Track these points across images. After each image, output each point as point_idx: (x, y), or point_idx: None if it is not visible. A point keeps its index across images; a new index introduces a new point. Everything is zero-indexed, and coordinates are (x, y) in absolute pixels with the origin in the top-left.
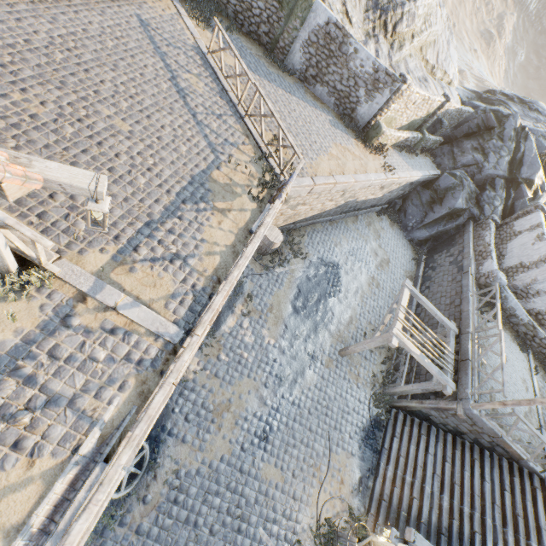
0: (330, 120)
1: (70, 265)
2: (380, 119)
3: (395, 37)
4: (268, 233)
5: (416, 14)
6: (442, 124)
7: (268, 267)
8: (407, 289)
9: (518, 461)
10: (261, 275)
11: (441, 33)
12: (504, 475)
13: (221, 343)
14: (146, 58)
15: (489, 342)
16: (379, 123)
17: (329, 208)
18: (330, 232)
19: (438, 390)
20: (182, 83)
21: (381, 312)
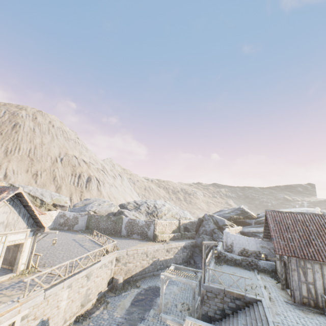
0: (139, 240)
1: (42, 269)
2: (156, 233)
3: (158, 217)
4: (115, 277)
5: (162, 210)
6: (187, 227)
7: (118, 292)
8: (172, 266)
9: (249, 302)
10: (115, 296)
11: (179, 211)
12: (246, 311)
13: (91, 319)
14: (73, 243)
15: (222, 270)
16: (155, 233)
17: (147, 265)
18: (154, 278)
19: (195, 291)
20: (83, 244)
21: (188, 297)
